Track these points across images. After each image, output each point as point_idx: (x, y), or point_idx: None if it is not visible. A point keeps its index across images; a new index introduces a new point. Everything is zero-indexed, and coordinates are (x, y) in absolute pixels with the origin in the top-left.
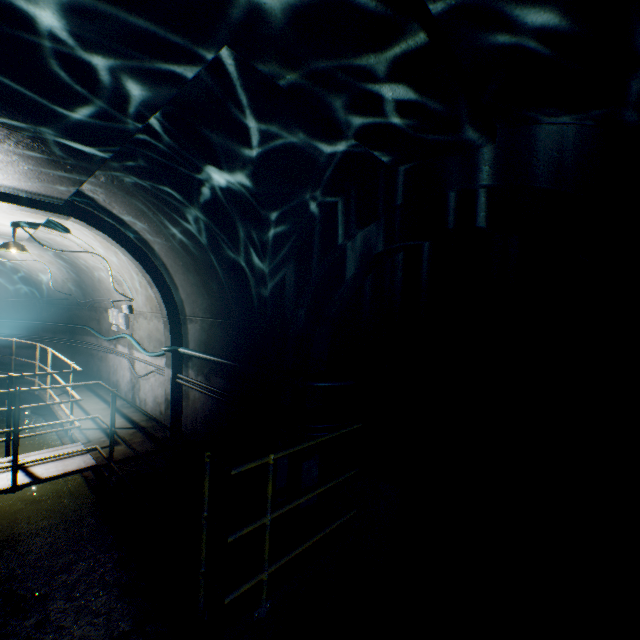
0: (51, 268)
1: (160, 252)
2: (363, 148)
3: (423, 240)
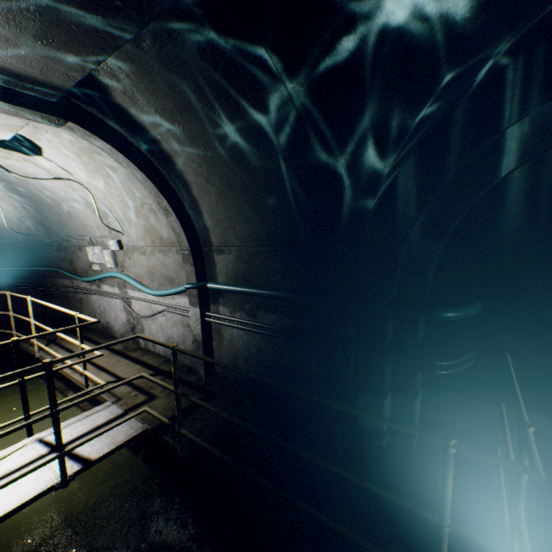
0: (1, 205)
1: (185, 169)
2: None
3: None
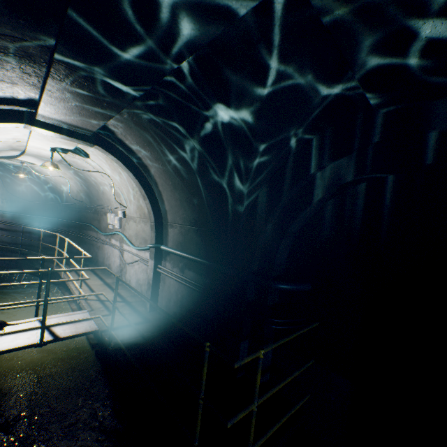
0: (70, 182)
1: (155, 174)
2: (354, 92)
3: (389, 173)
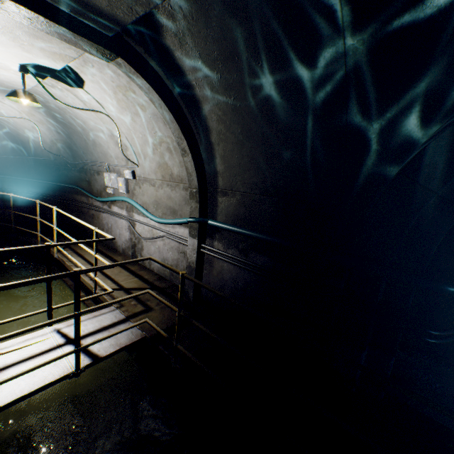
0: (40, 128)
1: (210, 115)
2: None
3: None
